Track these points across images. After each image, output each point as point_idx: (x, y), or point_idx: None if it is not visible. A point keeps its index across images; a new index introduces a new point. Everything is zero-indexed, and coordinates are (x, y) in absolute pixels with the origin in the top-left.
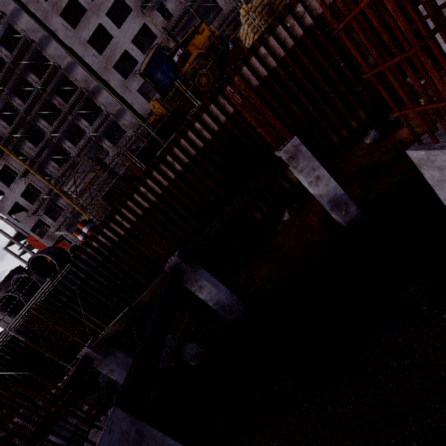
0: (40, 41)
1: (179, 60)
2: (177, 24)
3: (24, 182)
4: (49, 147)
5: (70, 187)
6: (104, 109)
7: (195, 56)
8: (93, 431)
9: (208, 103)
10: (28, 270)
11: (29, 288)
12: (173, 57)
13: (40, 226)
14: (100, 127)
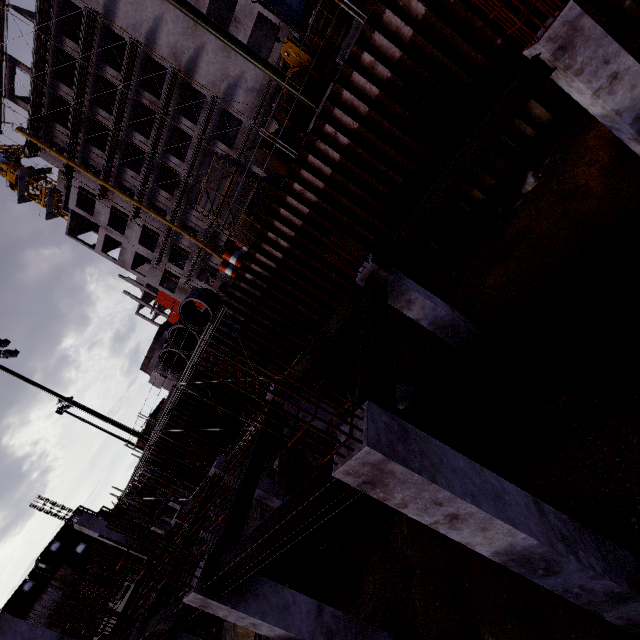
0: (105, 10)
1: None
2: None
3: (137, 225)
4: (154, 171)
5: (204, 206)
6: (208, 93)
7: None
8: (347, 426)
9: (379, 10)
10: (180, 321)
11: (185, 341)
12: None
13: (168, 279)
14: (207, 124)
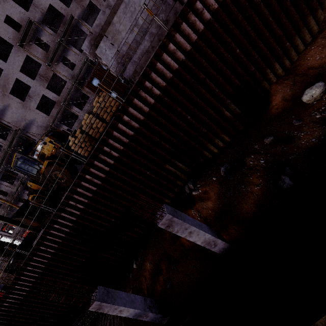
0: None
1: (38, 157)
2: (54, 54)
3: None
4: None
5: None
6: (11, 129)
7: (46, 163)
8: None
9: (58, 213)
10: None
11: None
12: (33, 156)
13: None
14: (12, 141)
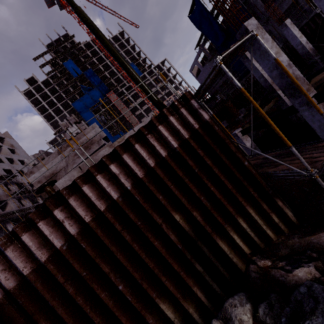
0: None
1: None
2: (19, 193)
3: None
4: None
5: None
6: None
7: None
8: None
9: None
10: None
11: None
12: None
13: None
14: None
